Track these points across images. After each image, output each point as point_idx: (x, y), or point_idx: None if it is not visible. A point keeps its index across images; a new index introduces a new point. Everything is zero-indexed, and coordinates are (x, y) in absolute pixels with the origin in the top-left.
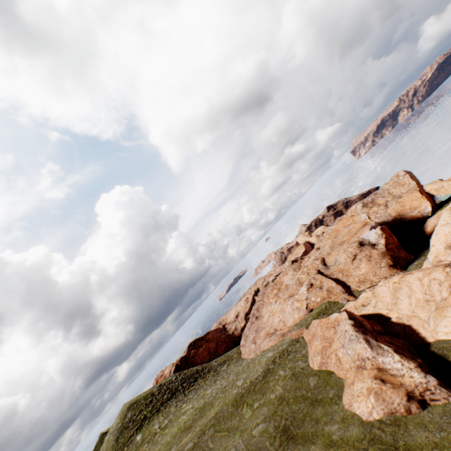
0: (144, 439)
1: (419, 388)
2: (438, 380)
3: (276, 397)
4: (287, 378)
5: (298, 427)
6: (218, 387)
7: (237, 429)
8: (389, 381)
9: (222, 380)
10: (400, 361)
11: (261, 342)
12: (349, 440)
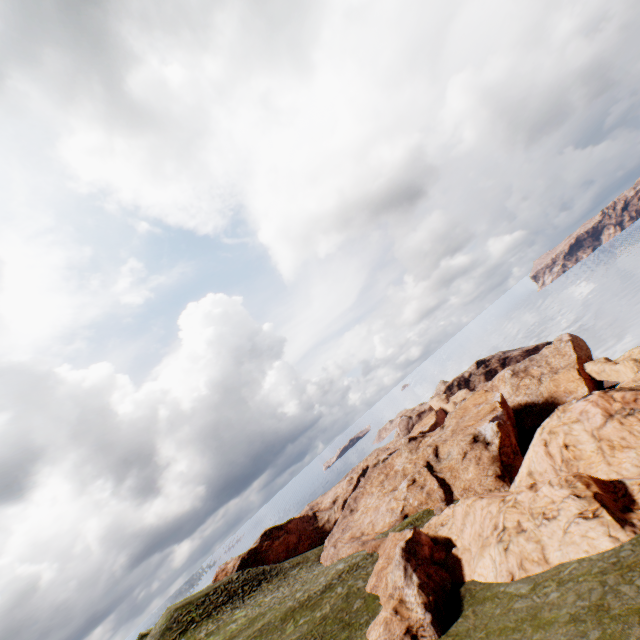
0: None
1: (417, 623)
2: (436, 618)
3: (321, 615)
4: (340, 596)
5: None
6: (279, 596)
7: None
8: (401, 613)
9: (287, 588)
10: (415, 595)
11: (341, 546)
12: None
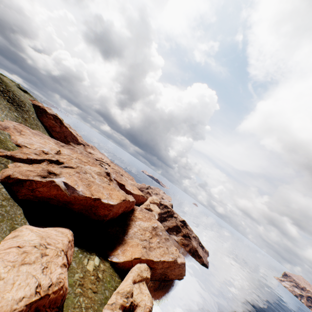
0: None
1: None
2: None
3: None
4: None
5: None
6: None
7: None
8: None
9: None
10: None
11: (12, 123)
12: None
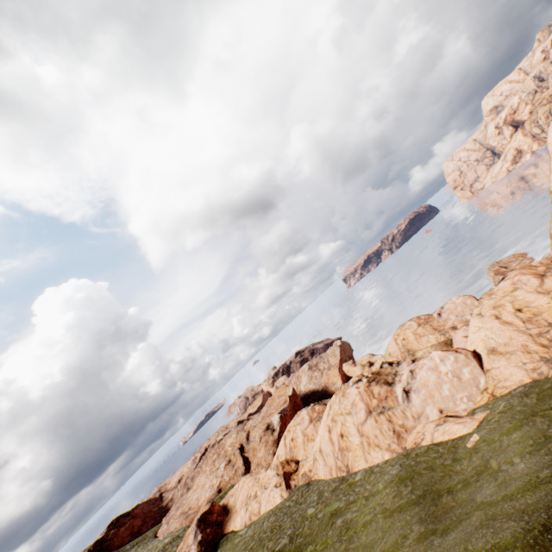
0: None
1: None
2: None
3: None
4: None
5: None
6: None
7: None
8: None
9: None
10: (196, 548)
11: (172, 522)
12: None
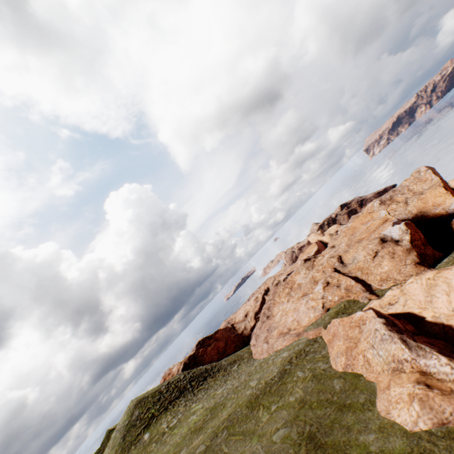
0: (152, 438)
1: None
2: None
3: (296, 400)
4: (307, 379)
5: (326, 434)
6: (229, 387)
7: (253, 433)
8: (436, 387)
9: (233, 380)
10: (449, 364)
11: (274, 341)
12: (392, 453)
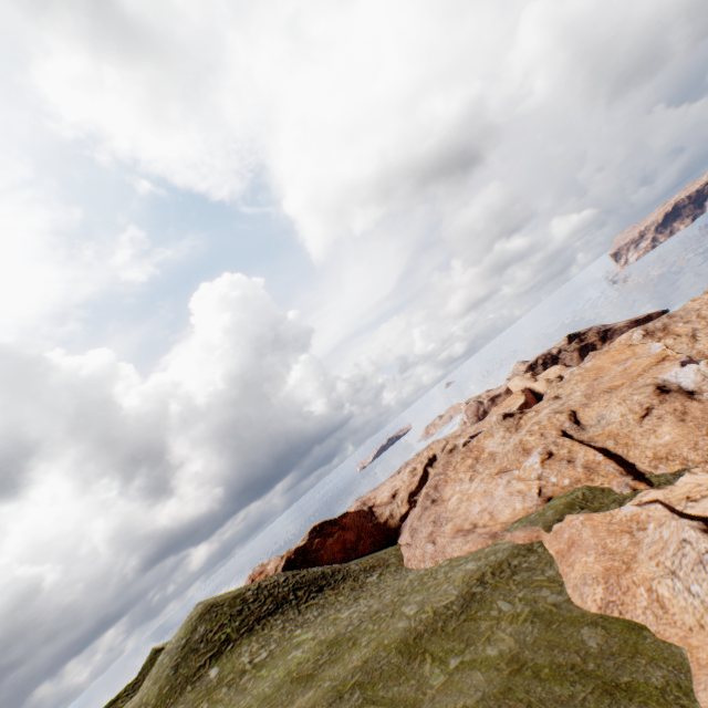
0: (223, 678)
1: None
2: None
3: (502, 655)
4: (520, 618)
5: None
6: (362, 609)
7: (414, 707)
8: None
9: (369, 598)
10: None
11: (448, 542)
12: None
